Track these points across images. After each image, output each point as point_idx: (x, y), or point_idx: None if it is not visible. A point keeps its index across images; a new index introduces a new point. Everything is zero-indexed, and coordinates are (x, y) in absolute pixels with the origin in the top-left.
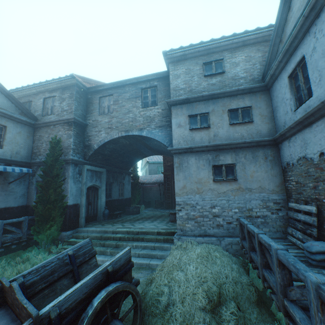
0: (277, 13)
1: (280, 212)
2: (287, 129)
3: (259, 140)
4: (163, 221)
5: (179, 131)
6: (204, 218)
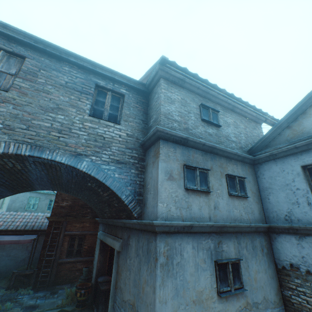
0: (299, 102)
1: None
2: None
3: (260, 226)
4: None
5: (169, 186)
6: None
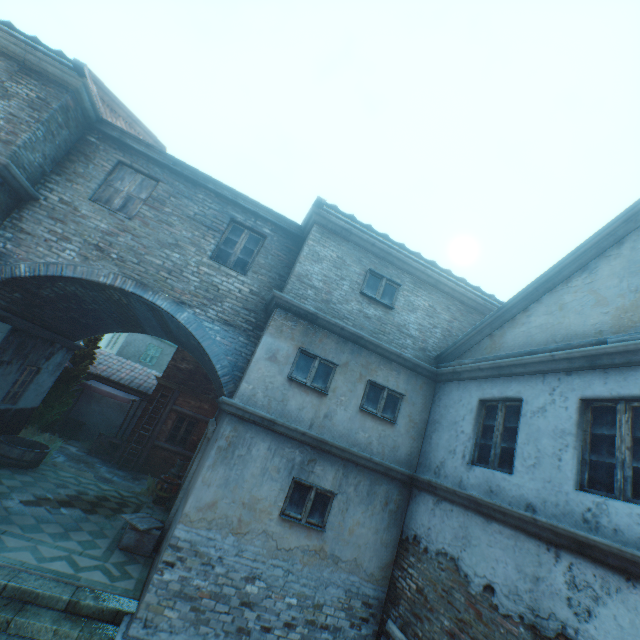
0: (508, 300)
1: (365, 626)
2: (447, 488)
3: (392, 468)
4: (99, 536)
5: (266, 368)
6: (219, 603)
